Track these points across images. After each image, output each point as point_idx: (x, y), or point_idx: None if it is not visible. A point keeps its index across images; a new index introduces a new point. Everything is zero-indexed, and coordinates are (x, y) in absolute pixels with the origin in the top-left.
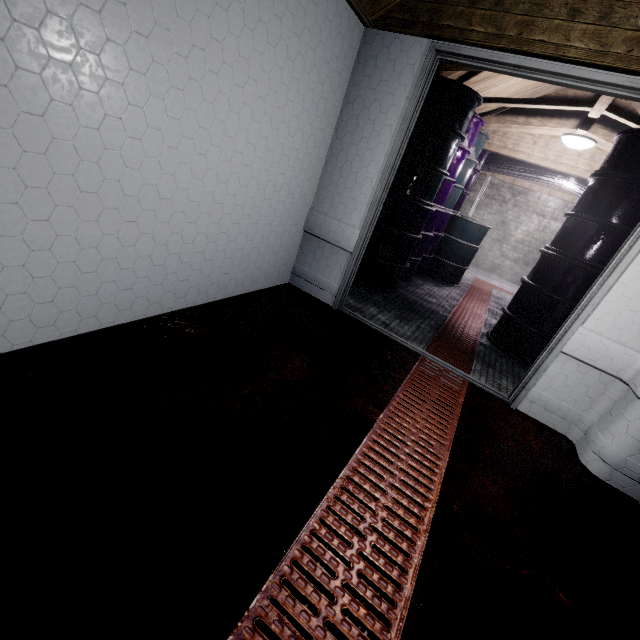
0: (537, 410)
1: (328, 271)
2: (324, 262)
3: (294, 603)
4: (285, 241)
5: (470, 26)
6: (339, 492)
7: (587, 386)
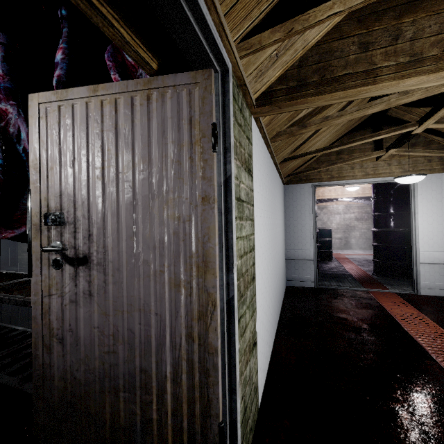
0: (428, 291)
1: (305, 272)
2: (301, 269)
3: (442, 355)
4: (284, 266)
5: (321, 177)
6: (413, 333)
7: (438, 272)
